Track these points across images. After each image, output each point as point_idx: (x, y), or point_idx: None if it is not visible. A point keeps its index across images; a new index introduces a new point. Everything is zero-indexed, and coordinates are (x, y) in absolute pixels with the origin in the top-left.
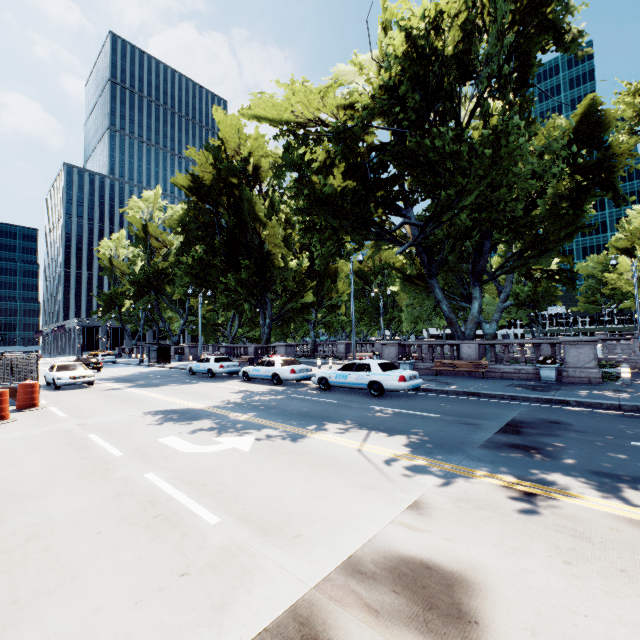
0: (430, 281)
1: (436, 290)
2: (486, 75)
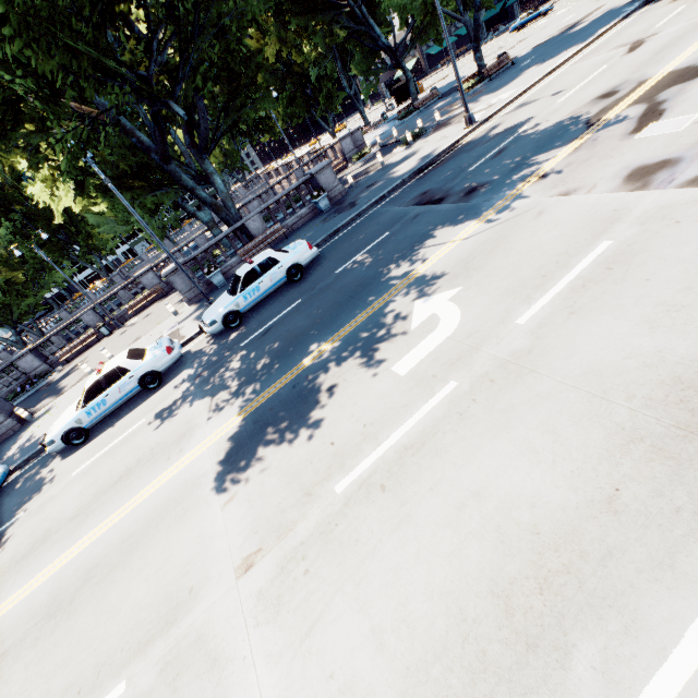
0: (169, 167)
1: (183, 176)
2: None
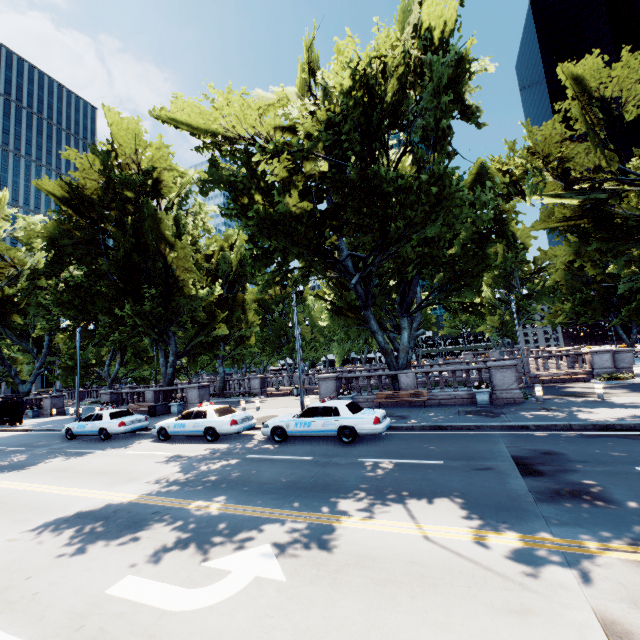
0: (365, 312)
1: (372, 321)
2: (420, 126)
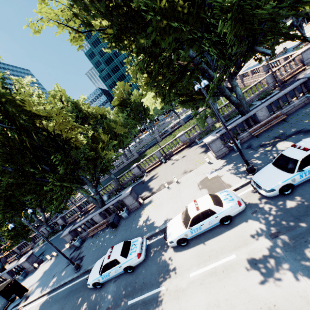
0: (220, 86)
1: (226, 90)
2: None
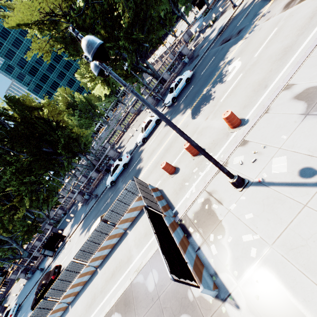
0: (139, 66)
1: (143, 67)
2: None
